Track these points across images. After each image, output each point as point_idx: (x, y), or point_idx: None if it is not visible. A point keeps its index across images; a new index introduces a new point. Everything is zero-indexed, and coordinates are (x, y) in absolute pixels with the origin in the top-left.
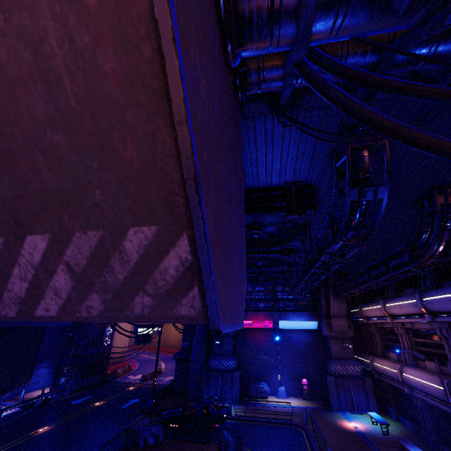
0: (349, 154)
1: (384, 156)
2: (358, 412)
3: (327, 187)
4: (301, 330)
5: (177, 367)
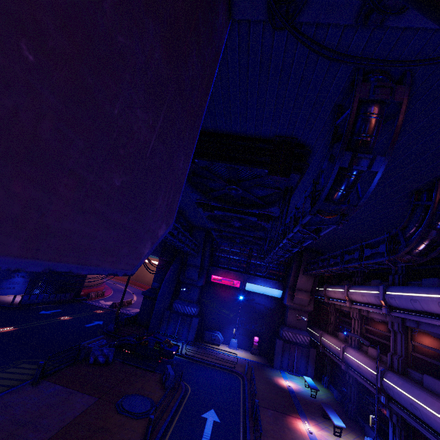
0: (354, 106)
1: (396, 119)
2: (295, 374)
3: (322, 152)
4: (266, 295)
5: (143, 302)
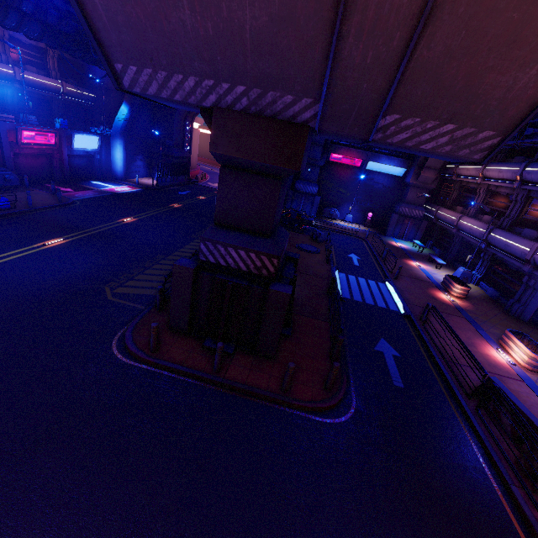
0: None
1: None
2: (404, 240)
3: None
4: (386, 174)
5: None
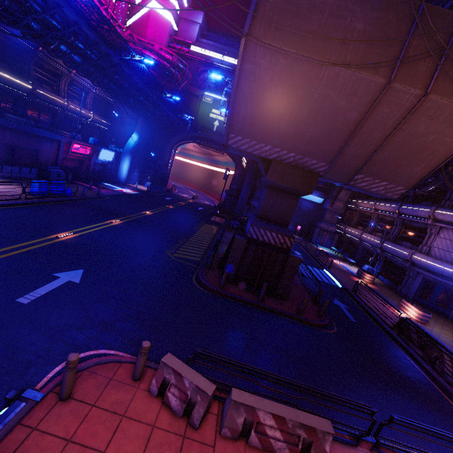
0: None
1: None
2: (323, 246)
3: None
4: (311, 201)
5: (225, 198)
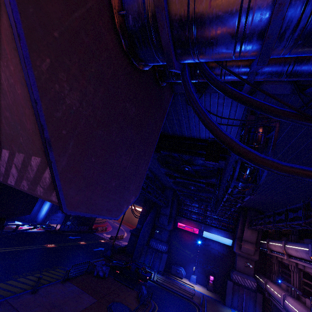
0: (246, 128)
1: (273, 135)
2: None
3: None
4: (219, 242)
5: (130, 238)
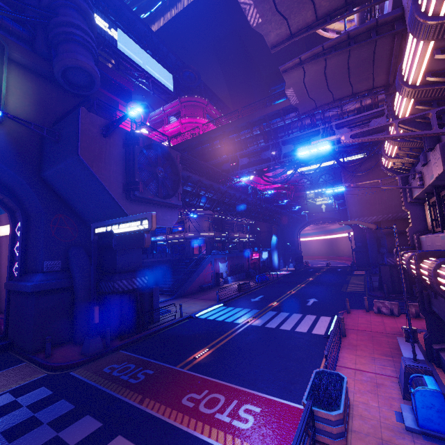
0: None
1: None
2: None
3: None
4: None
5: (356, 255)
